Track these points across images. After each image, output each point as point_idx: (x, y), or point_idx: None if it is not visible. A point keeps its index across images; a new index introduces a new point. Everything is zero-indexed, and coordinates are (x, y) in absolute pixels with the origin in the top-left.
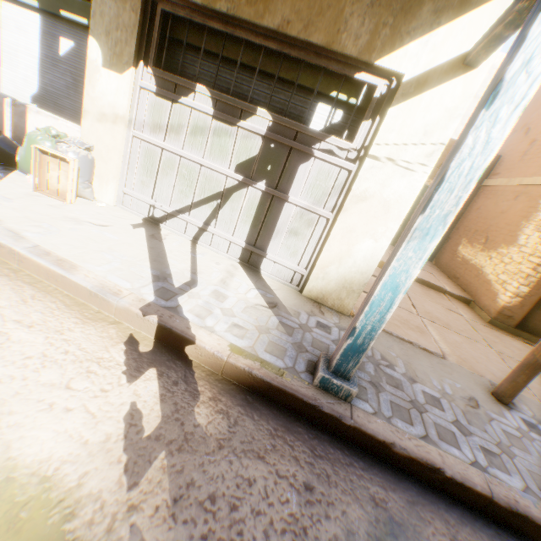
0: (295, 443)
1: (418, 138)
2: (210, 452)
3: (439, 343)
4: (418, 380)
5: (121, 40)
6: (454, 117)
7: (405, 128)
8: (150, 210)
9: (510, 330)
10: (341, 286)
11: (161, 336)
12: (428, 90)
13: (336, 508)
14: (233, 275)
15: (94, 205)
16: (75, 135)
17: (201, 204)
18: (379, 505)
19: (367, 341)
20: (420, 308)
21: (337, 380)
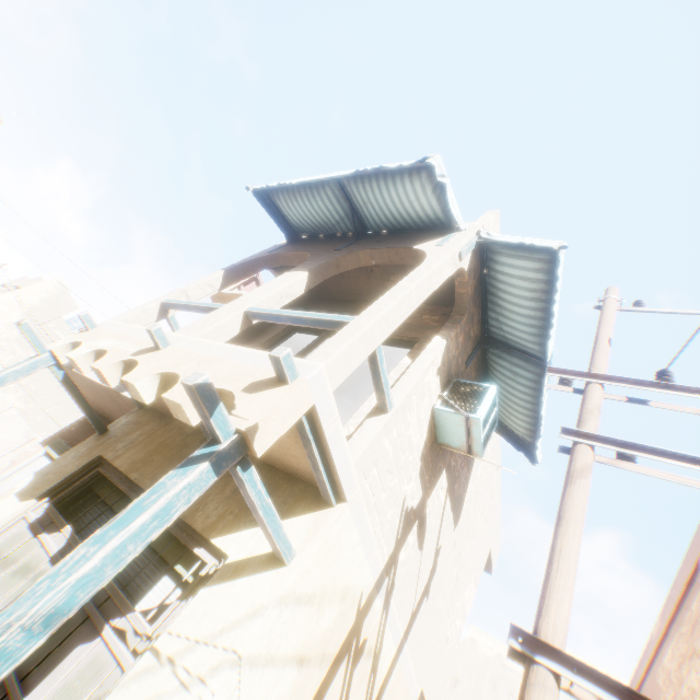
0: None
1: (214, 633)
2: None
3: None
4: None
5: (52, 479)
6: (257, 615)
7: (207, 615)
8: None
9: None
10: None
11: None
12: (243, 575)
13: None
14: None
15: None
16: None
17: None
18: None
19: None
20: None
21: None
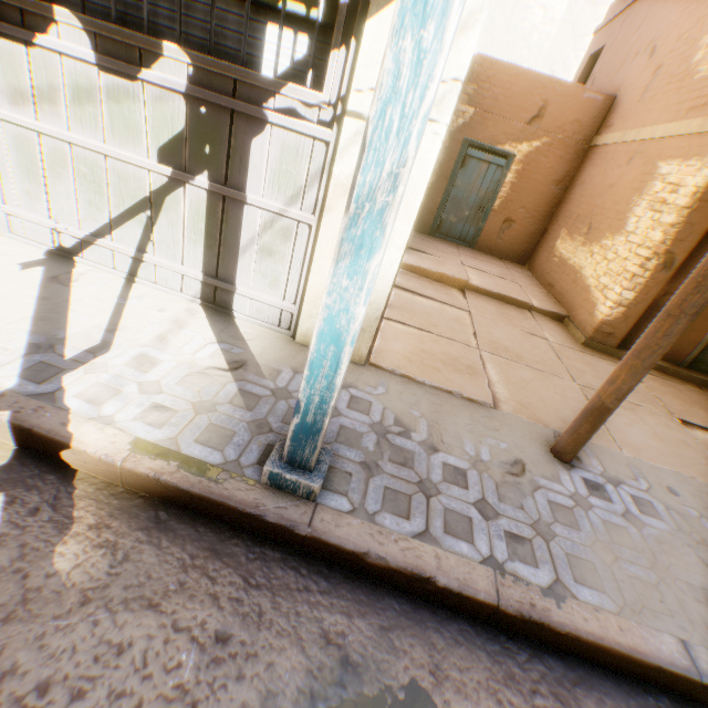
0: (220, 572)
1: None
2: (64, 614)
3: (497, 386)
4: (443, 448)
5: None
6: (469, 29)
7: None
8: (56, 238)
9: (611, 352)
10: None
11: (23, 441)
12: None
13: (259, 661)
14: (184, 325)
15: None
16: None
17: (125, 219)
18: (333, 642)
19: (319, 419)
20: (484, 338)
21: (291, 475)
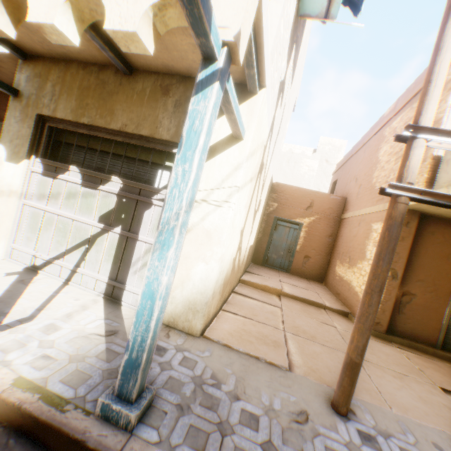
0: None
1: (219, 184)
2: None
3: (294, 355)
4: (244, 397)
5: (20, 143)
6: (239, 169)
7: (209, 178)
8: (33, 260)
9: (383, 337)
10: (187, 307)
11: None
12: (218, 154)
13: None
14: (87, 308)
15: None
16: None
17: (73, 249)
18: None
19: (140, 354)
20: (289, 324)
21: (117, 404)
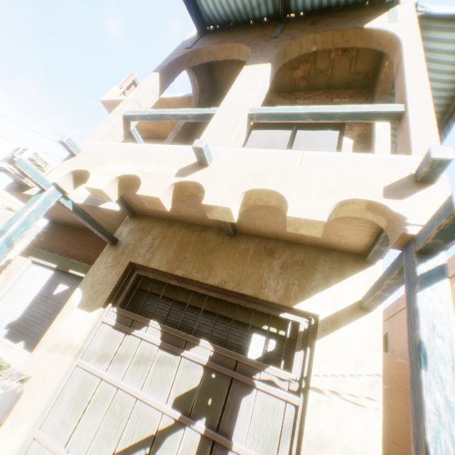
0: None
1: (351, 368)
2: None
3: None
4: None
5: (101, 289)
6: (375, 349)
7: (336, 358)
8: None
9: None
10: None
11: None
12: (342, 326)
13: None
14: None
15: None
16: (20, 363)
17: (125, 453)
18: None
19: None
20: None
21: None
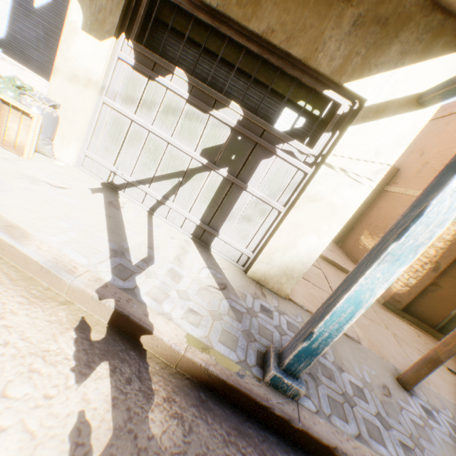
0: (247, 449)
1: (369, 156)
2: None
3: (354, 327)
4: (345, 369)
5: (105, 8)
6: (401, 145)
7: (360, 145)
8: (111, 176)
9: (397, 312)
10: (283, 272)
11: (115, 322)
12: (384, 117)
13: None
14: (187, 251)
15: (52, 163)
16: (41, 90)
17: (163, 178)
18: None
19: (322, 346)
20: None
21: (288, 379)
